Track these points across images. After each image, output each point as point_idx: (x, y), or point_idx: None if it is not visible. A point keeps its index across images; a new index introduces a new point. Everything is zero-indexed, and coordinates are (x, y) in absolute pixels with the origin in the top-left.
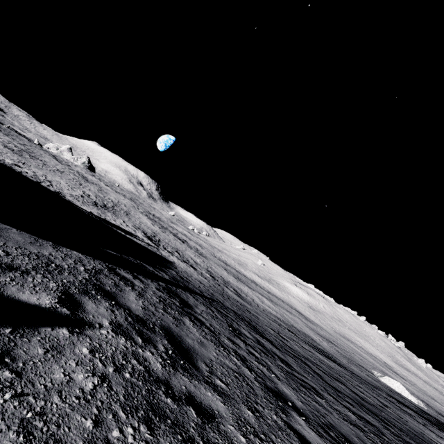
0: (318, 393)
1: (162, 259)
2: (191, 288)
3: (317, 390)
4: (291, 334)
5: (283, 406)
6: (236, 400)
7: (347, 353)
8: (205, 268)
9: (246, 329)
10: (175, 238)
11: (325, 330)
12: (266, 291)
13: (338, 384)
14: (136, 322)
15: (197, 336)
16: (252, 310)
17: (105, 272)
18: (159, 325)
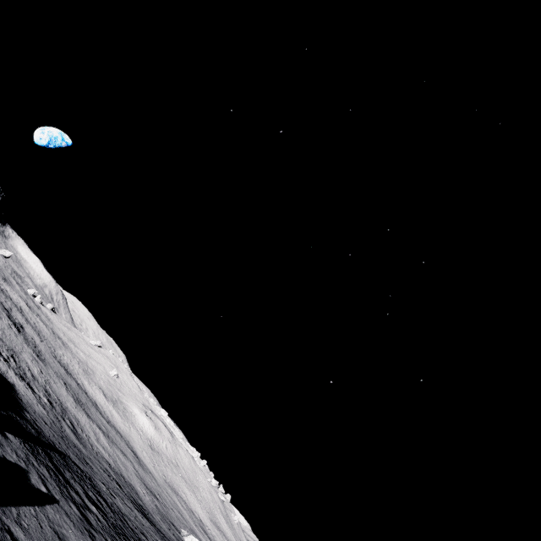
0: (129, 538)
1: (8, 386)
2: (49, 441)
3: (128, 537)
4: (118, 487)
5: (113, 540)
6: (100, 534)
7: (166, 509)
8: (43, 387)
9: (91, 489)
10: (10, 322)
11: (154, 479)
12: (106, 419)
13: (142, 536)
14: (62, 496)
15: (78, 501)
16: (88, 456)
17: (28, 452)
18: (66, 495)
